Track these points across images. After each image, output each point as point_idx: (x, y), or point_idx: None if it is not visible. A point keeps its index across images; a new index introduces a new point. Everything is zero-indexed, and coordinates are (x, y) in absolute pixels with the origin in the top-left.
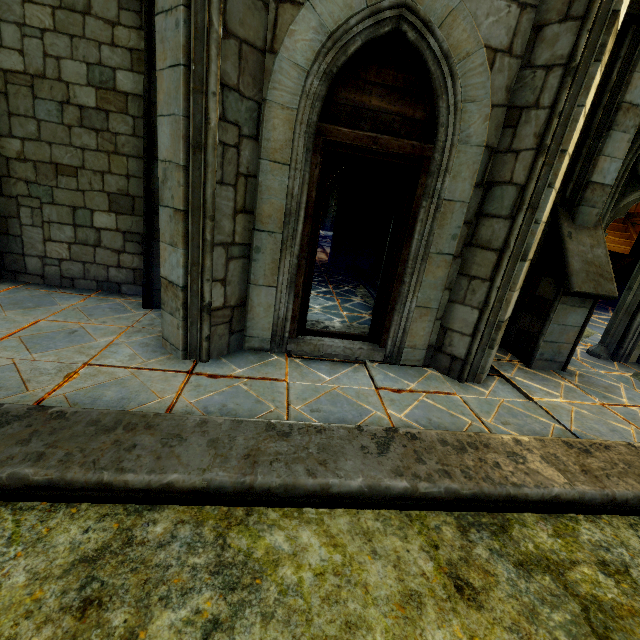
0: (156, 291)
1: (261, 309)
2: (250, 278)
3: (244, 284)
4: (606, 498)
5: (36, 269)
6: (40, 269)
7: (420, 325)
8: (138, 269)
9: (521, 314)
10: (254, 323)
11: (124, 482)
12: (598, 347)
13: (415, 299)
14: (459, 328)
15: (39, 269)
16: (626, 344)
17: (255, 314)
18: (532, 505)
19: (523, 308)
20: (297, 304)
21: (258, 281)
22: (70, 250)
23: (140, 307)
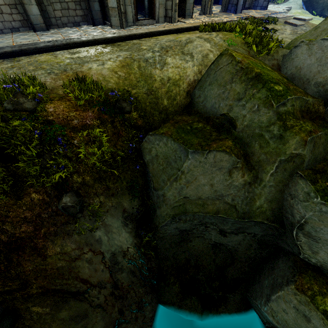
0: (95, 20)
1: (129, 13)
2: (125, 4)
3: (125, 6)
4: (194, 26)
5: (55, 23)
6: (56, 22)
7: (161, 10)
8: (82, 15)
9: (181, 4)
10: (129, 18)
11: (137, 34)
12: (200, 12)
13: (159, 2)
14: (169, 8)
15: (55, 22)
16: (205, 9)
17: (128, 15)
18: (185, 30)
19: (181, 2)
20: (136, 10)
21: (127, 4)
22: (61, 13)
23: (92, 27)
